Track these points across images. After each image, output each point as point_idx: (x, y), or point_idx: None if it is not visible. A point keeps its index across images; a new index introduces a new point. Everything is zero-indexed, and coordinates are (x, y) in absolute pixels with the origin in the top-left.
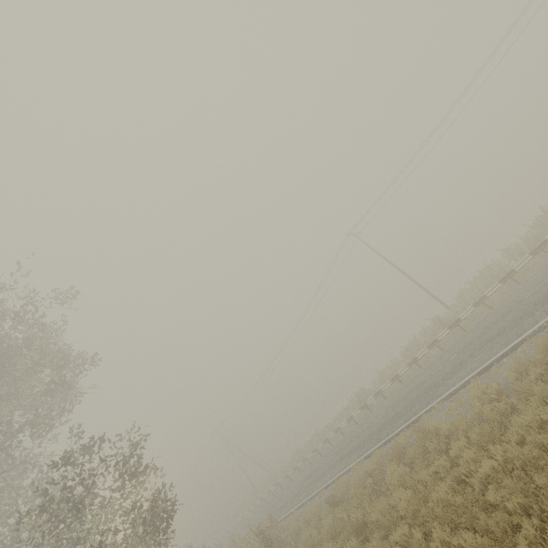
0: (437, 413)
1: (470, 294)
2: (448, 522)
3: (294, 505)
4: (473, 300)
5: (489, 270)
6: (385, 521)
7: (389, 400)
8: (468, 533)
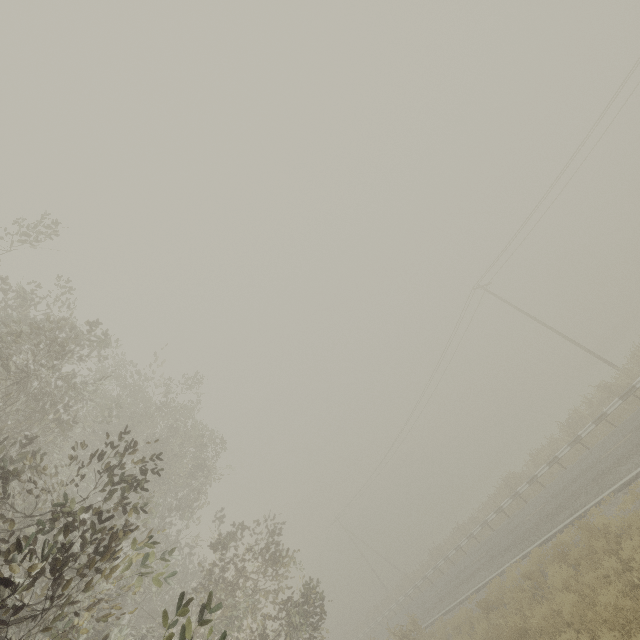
0: (609, 508)
1: None
2: (618, 628)
3: (438, 611)
4: None
5: None
6: (549, 626)
7: (547, 488)
8: (637, 636)
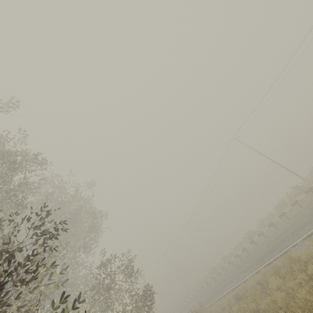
0: (300, 248)
1: None
2: (307, 310)
3: (213, 299)
4: None
5: None
6: (270, 309)
7: (268, 238)
8: None
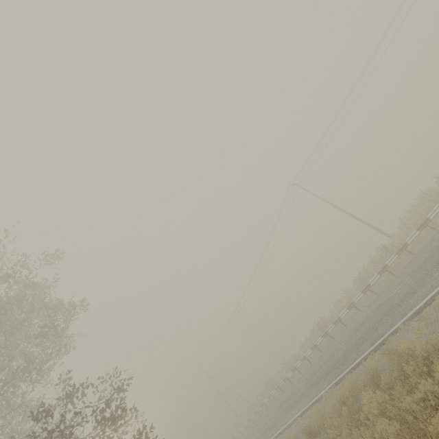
0: (405, 334)
1: (411, 222)
2: None
3: (272, 434)
4: (415, 225)
5: (426, 196)
6: None
7: (348, 326)
8: None
